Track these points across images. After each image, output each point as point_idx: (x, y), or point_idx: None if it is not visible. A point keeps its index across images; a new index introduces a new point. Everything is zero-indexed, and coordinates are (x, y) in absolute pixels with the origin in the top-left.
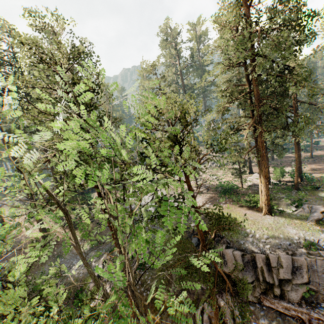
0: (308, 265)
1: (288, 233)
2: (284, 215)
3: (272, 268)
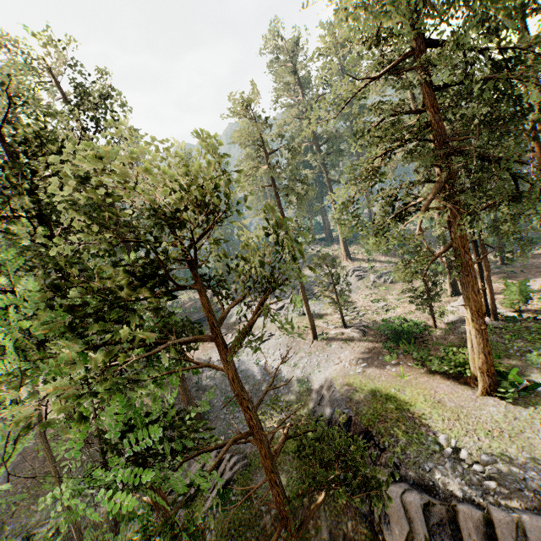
0: None
1: None
2: (531, 399)
3: None
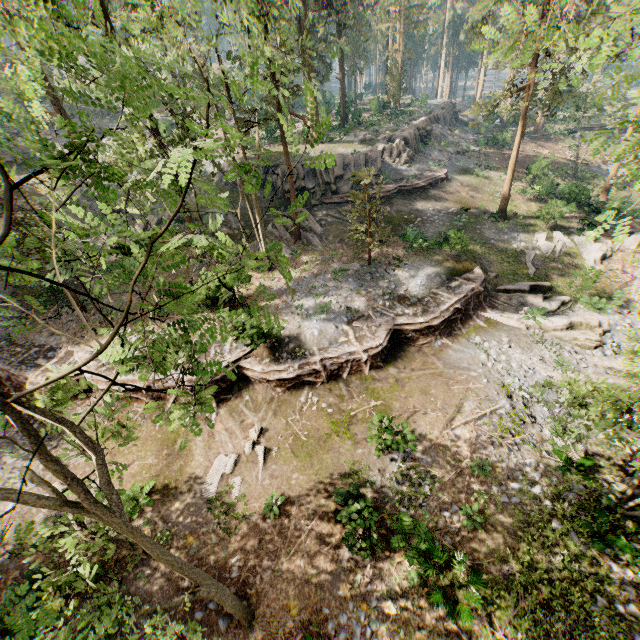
0: (355, 161)
1: (338, 151)
2: (334, 142)
3: (329, 170)
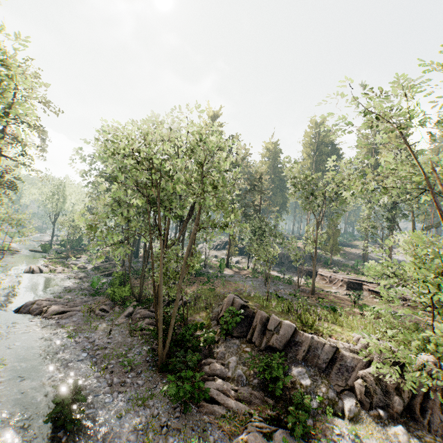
0: None
1: None
2: None
3: None
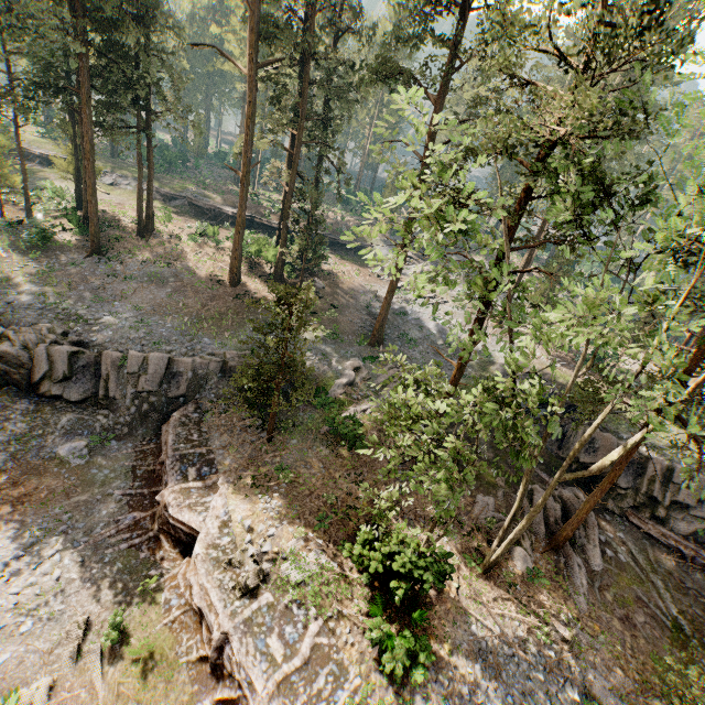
0: None
1: None
2: None
3: (670, 484)
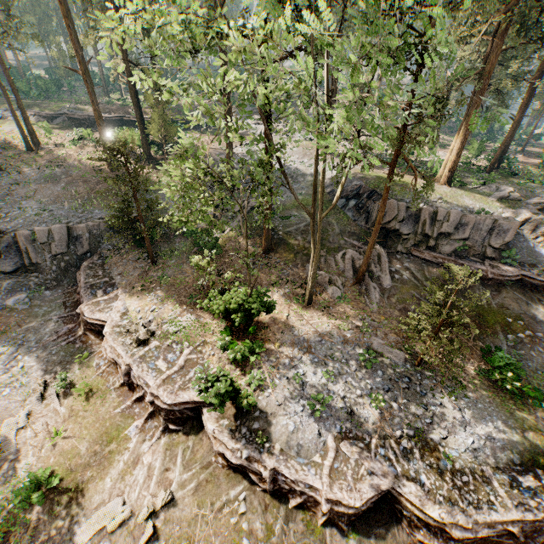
0: (476, 223)
1: (463, 202)
2: (464, 189)
3: (436, 222)
